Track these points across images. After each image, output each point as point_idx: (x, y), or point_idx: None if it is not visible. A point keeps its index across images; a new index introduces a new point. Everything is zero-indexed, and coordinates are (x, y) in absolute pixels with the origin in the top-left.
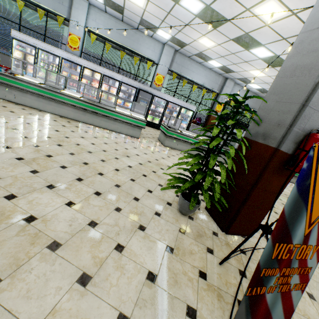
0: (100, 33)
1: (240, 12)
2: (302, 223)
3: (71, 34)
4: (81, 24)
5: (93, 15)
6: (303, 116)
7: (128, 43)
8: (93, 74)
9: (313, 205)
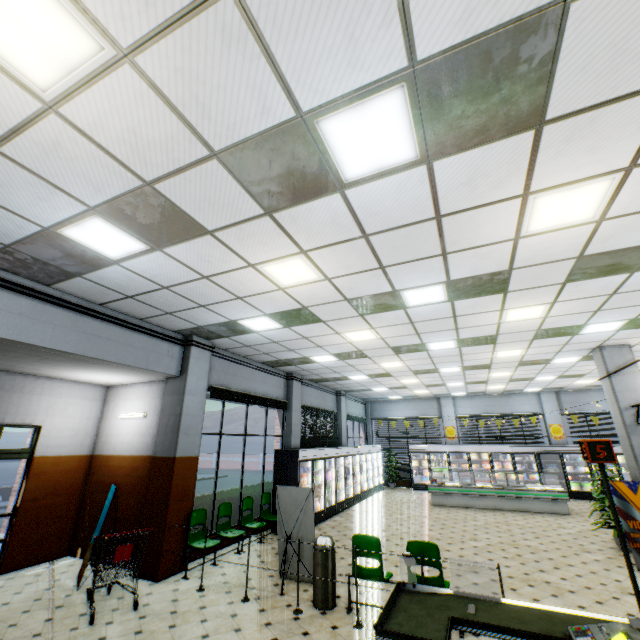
0: (469, 414)
1: (590, 370)
2: (634, 510)
3: (446, 427)
4: (452, 415)
5: (457, 403)
6: (639, 461)
7: (498, 409)
8: (480, 455)
9: (632, 501)
